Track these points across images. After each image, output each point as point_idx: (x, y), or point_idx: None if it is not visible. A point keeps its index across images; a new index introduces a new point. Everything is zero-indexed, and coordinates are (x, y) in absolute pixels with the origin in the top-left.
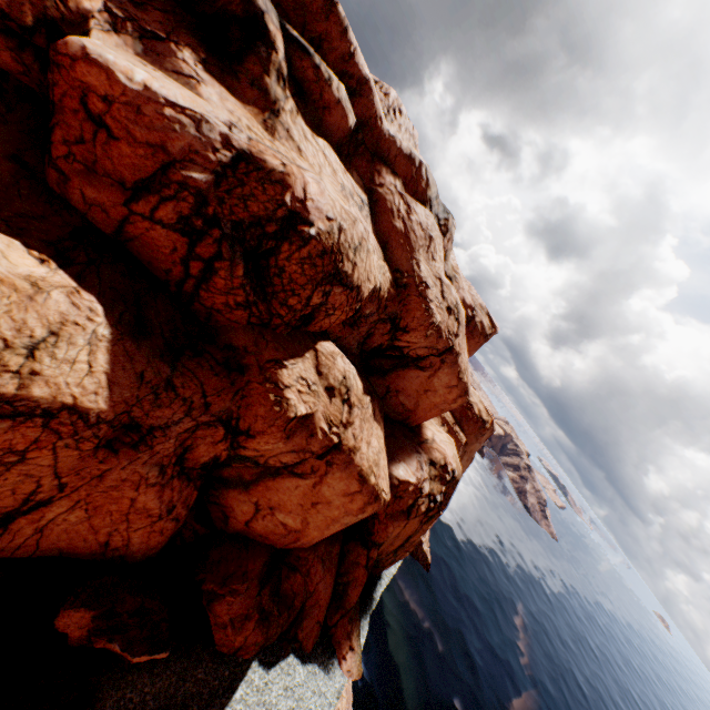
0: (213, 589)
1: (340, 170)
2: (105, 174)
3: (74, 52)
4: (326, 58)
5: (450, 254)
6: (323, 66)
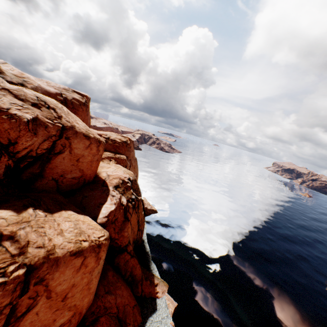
0: None
1: None
2: None
3: None
4: None
5: (6, 67)
6: None
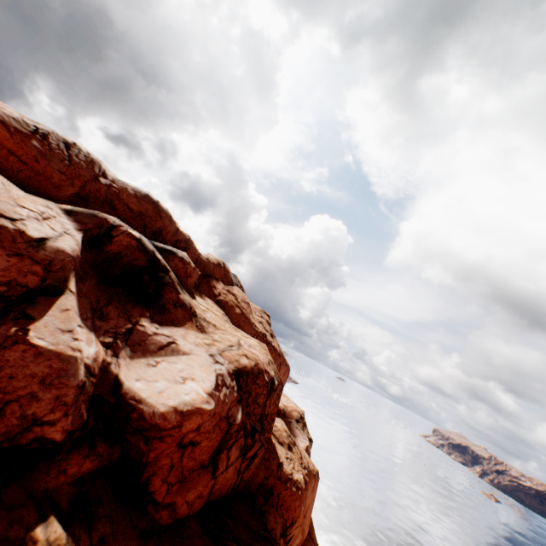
0: None
1: (210, 307)
2: (190, 471)
3: (175, 419)
4: (165, 238)
5: None
6: (181, 254)
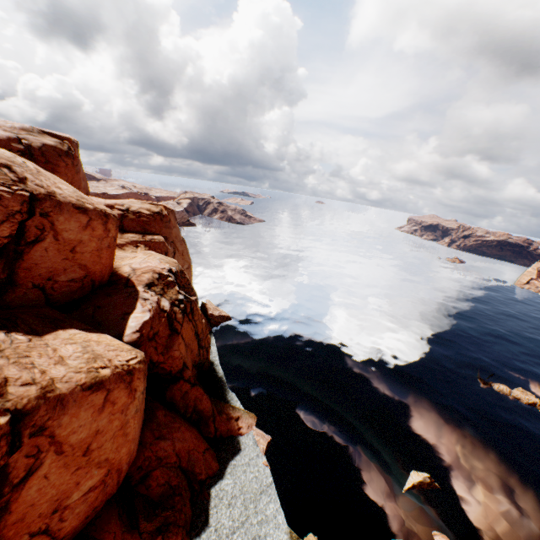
0: None
1: None
2: None
3: None
4: None
5: None
6: None
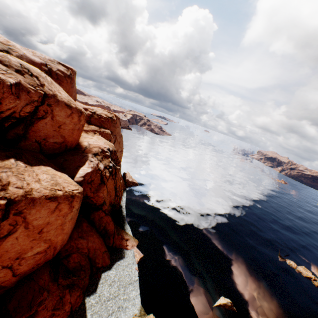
0: (27, 316)
1: None
2: None
3: None
4: None
5: None
6: None
